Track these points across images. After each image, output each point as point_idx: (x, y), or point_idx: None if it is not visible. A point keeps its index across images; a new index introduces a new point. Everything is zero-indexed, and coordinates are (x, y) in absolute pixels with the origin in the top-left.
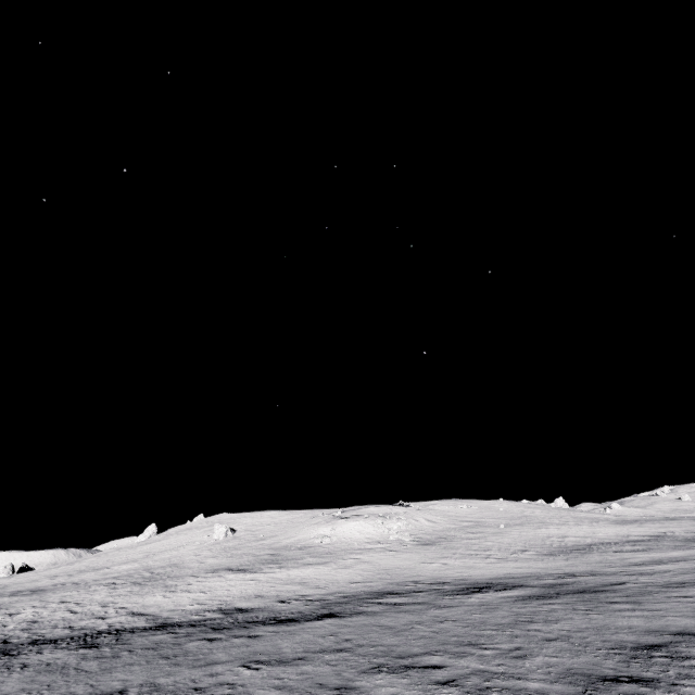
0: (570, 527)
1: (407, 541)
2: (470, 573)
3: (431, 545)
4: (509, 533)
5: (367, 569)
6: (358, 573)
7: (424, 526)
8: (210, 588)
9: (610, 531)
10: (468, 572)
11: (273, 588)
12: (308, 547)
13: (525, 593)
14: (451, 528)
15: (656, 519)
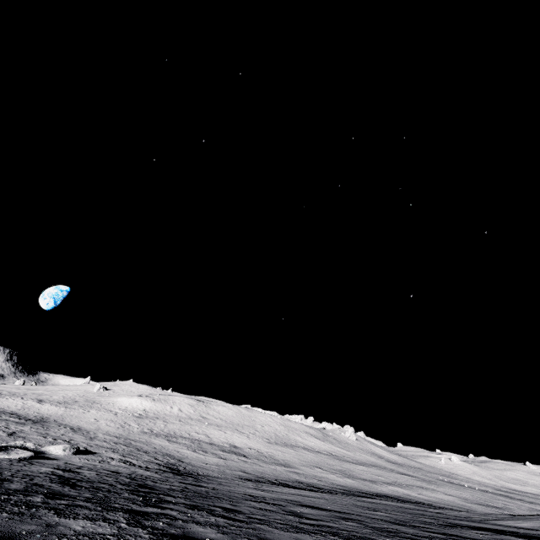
0: (235, 434)
1: (136, 413)
2: (75, 423)
3: (138, 418)
4: (192, 426)
5: (68, 413)
6: (57, 413)
7: (168, 411)
8: (4, 401)
9: (237, 441)
10: (78, 423)
11: (13, 406)
12: (96, 403)
13: (16, 420)
14: (179, 416)
15: (319, 451)
